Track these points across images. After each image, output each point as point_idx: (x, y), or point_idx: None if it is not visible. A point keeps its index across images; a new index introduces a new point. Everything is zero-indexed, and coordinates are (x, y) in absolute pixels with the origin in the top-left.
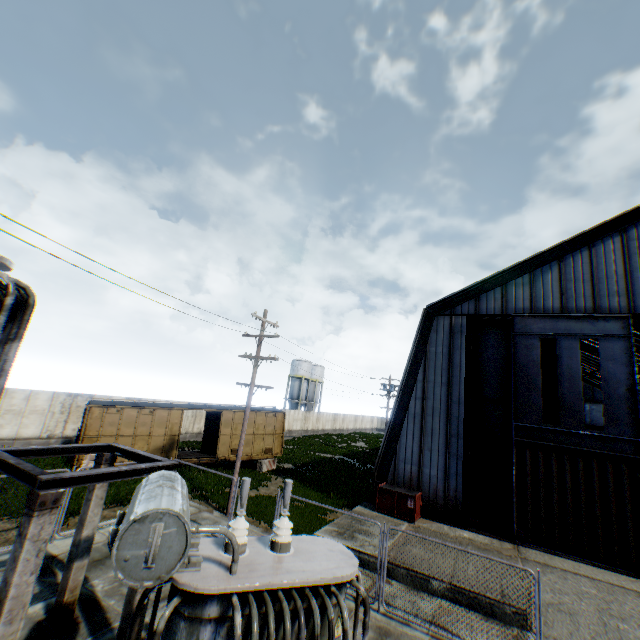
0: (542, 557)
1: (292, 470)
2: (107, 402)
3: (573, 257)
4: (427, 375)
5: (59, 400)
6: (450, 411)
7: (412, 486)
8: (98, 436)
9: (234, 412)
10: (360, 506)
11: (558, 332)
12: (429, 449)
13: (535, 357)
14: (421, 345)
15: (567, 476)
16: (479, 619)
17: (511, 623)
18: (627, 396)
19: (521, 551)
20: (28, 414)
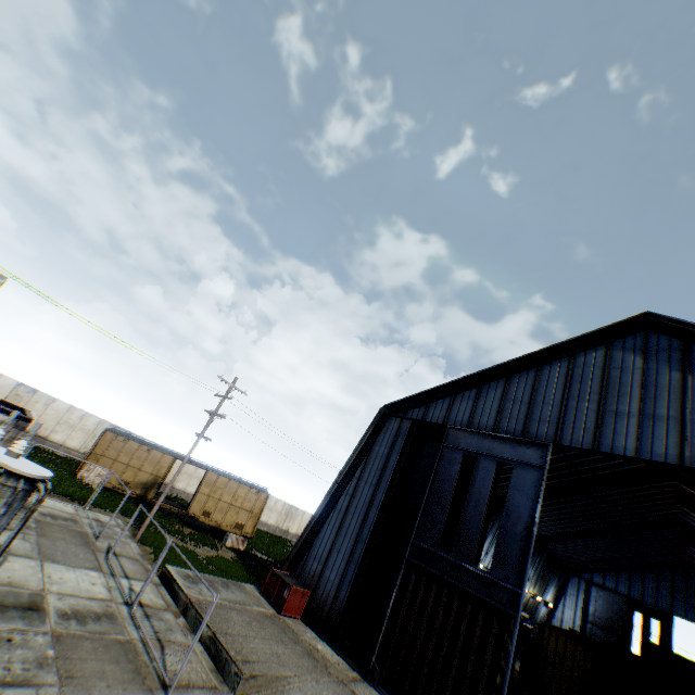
0: None
1: (257, 557)
2: (123, 432)
3: (520, 377)
4: (363, 473)
5: (103, 426)
6: (368, 514)
7: (310, 585)
8: (102, 455)
9: (219, 475)
10: (253, 585)
11: (482, 451)
12: (338, 549)
13: (454, 473)
14: (369, 442)
15: (440, 614)
16: (205, 665)
17: (229, 683)
18: (523, 535)
19: (356, 681)
20: (78, 429)
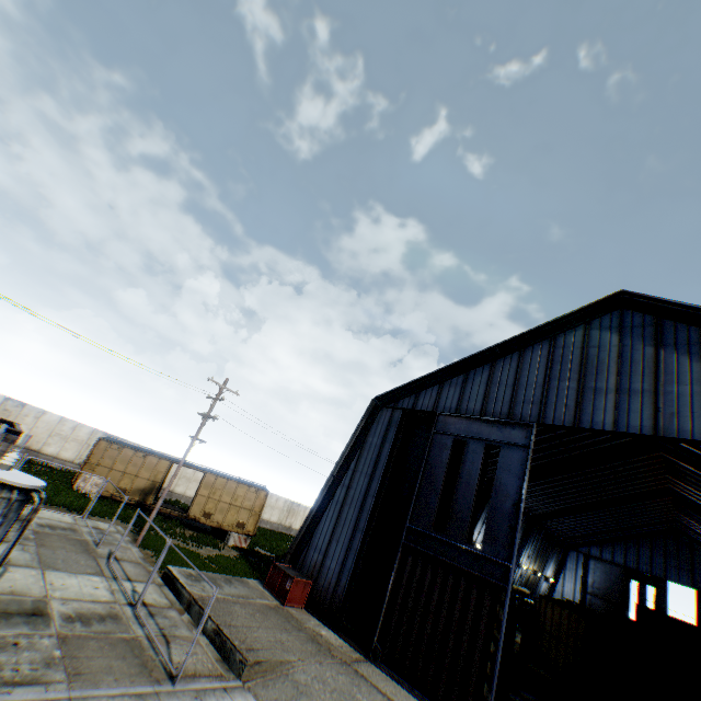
0: (373, 673)
1: (260, 554)
2: (117, 440)
3: (504, 361)
4: (358, 464)
5: (97, 436)
6: (364, 503)
7: (312, 576)
8: (98, 464)
9: (217, 477)
10: (256, 580)
11: (470, 435)
12: (337, 539)
13: (444, 458)
14: (363, 434)
15: (436, 593)
16: (211, 656)
17: (234, 670)
18: (512, 512)
19: (359, 661)
20: (71, 440)
